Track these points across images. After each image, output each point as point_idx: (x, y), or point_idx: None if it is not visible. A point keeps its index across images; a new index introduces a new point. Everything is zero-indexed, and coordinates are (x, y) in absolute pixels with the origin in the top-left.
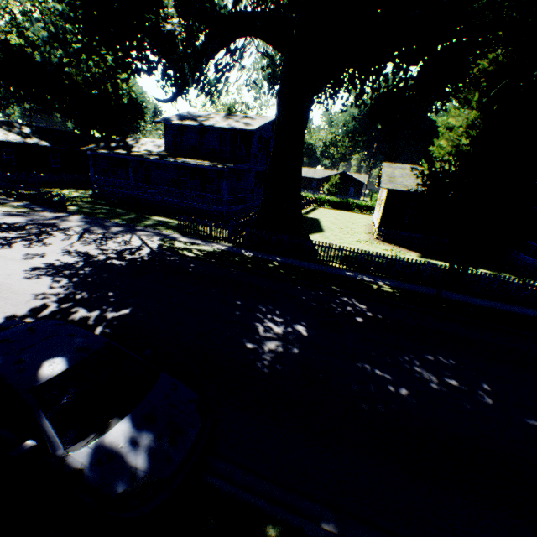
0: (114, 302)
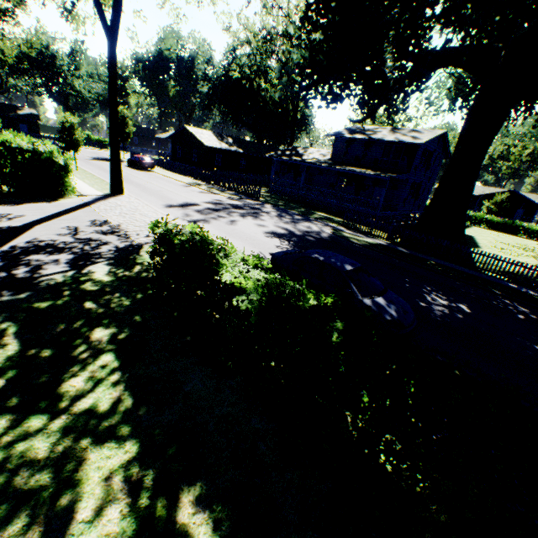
0: None
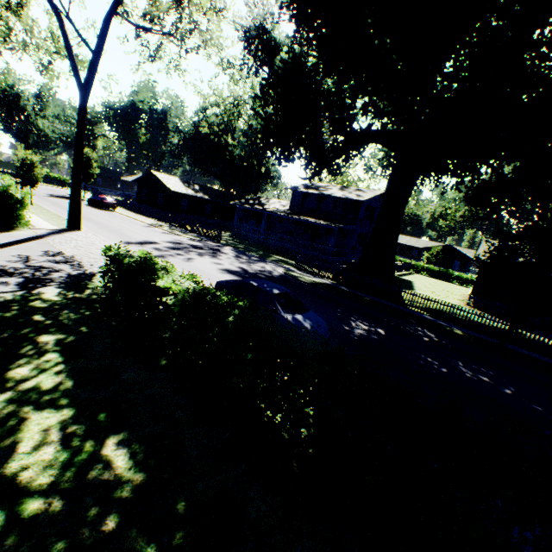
0: None
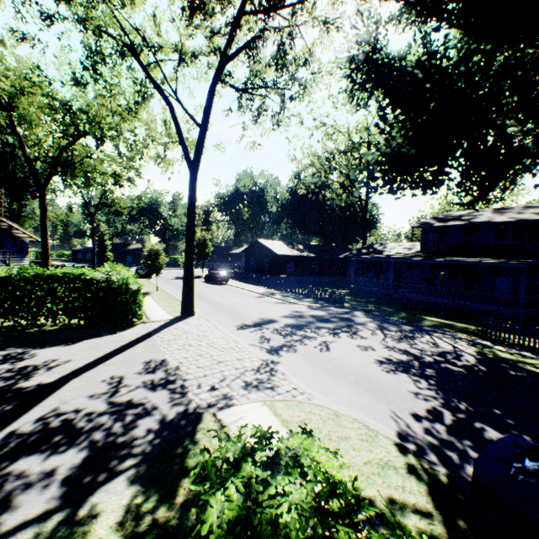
0: (517, 426)
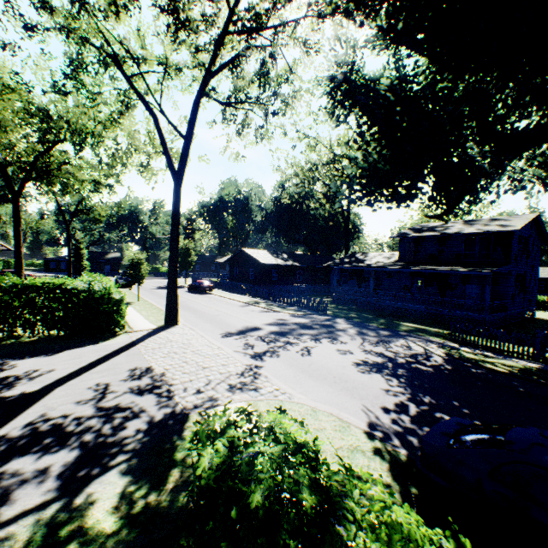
0: (471, 414)
